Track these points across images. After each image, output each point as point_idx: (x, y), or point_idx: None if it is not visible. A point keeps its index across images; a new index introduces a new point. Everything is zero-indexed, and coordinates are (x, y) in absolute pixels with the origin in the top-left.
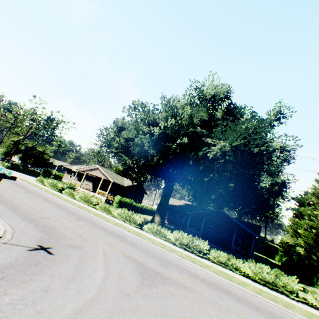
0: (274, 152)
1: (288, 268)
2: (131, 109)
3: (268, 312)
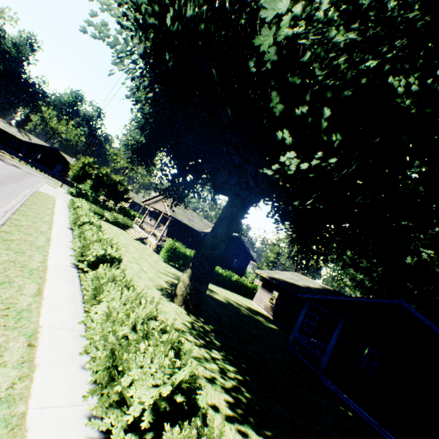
0: None
1: None
2: None
3: None
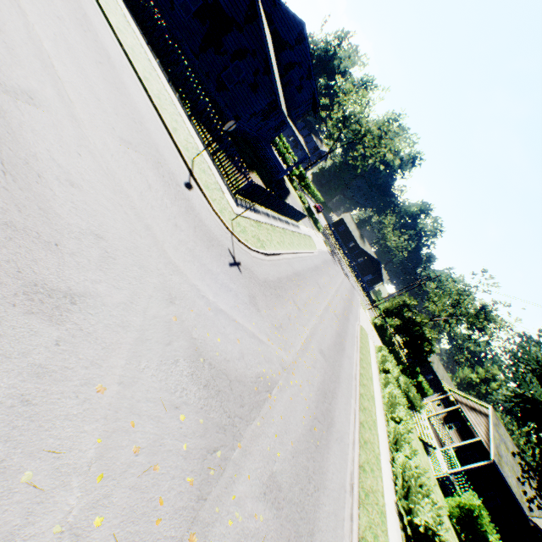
0: None
1: None
2: None
3: None
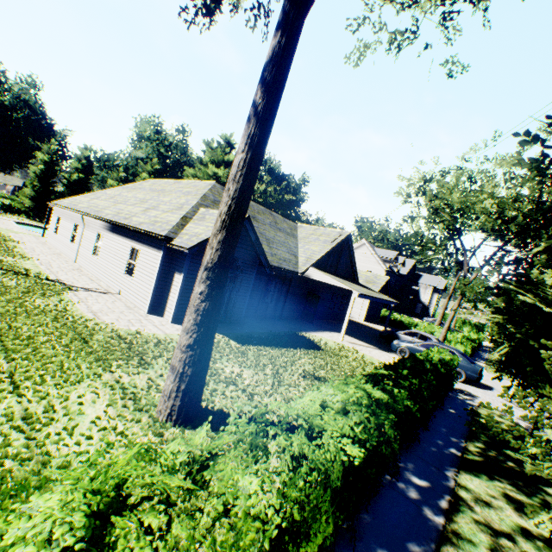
0: None
1: None
2: None
3: None
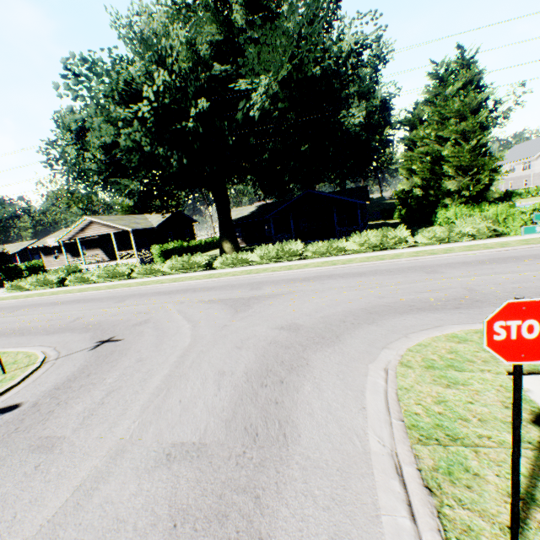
0: (350, 60)
1: (409, 221)
2: (73, 83)
3: (373, 272)
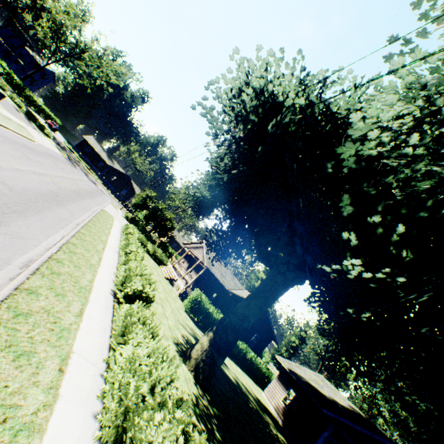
0: None
1: None
2: None
3: None
